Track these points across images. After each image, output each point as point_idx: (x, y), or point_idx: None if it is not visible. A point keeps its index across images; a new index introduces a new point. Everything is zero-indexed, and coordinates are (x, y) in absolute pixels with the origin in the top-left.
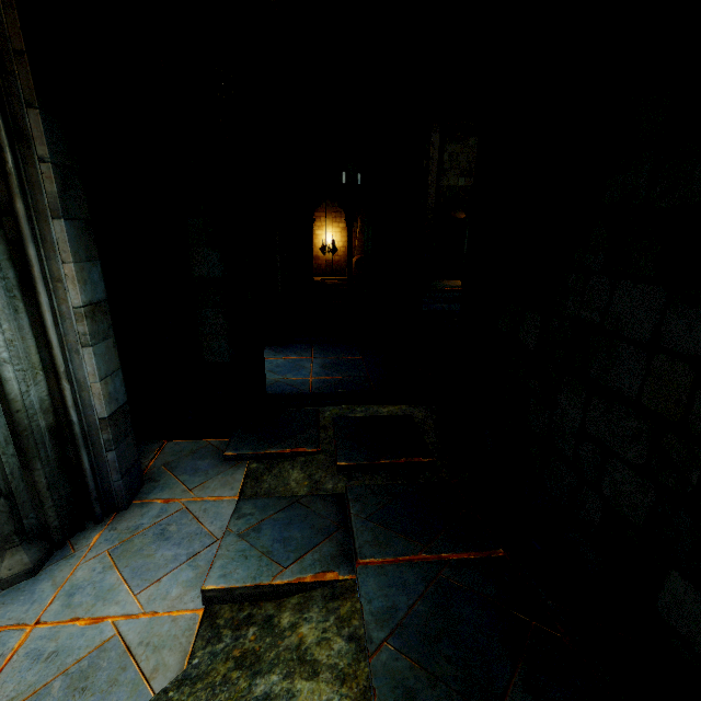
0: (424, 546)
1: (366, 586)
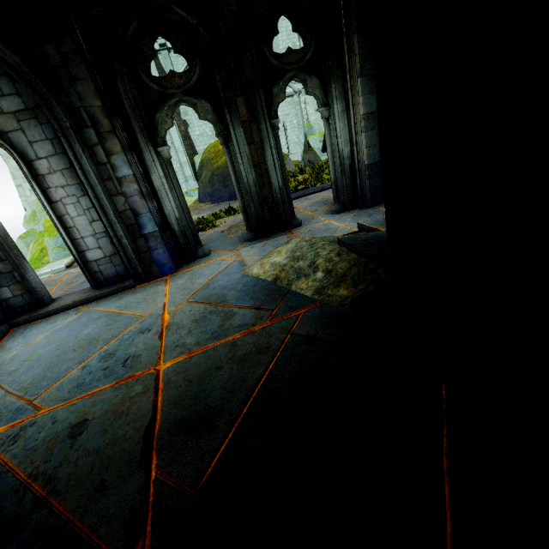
0: None
1: None
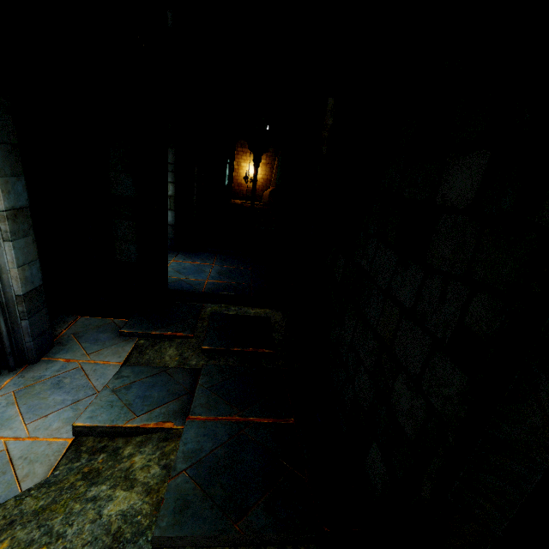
0: (240, 411)
1: (187, 434)
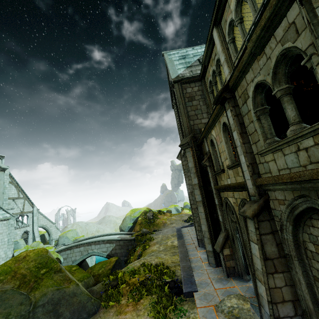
0: None
1: None
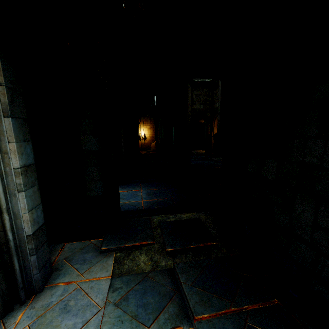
0: (231, 301)
1: None
